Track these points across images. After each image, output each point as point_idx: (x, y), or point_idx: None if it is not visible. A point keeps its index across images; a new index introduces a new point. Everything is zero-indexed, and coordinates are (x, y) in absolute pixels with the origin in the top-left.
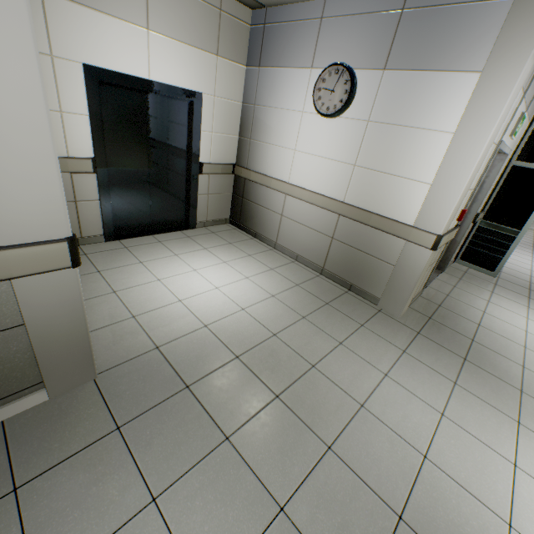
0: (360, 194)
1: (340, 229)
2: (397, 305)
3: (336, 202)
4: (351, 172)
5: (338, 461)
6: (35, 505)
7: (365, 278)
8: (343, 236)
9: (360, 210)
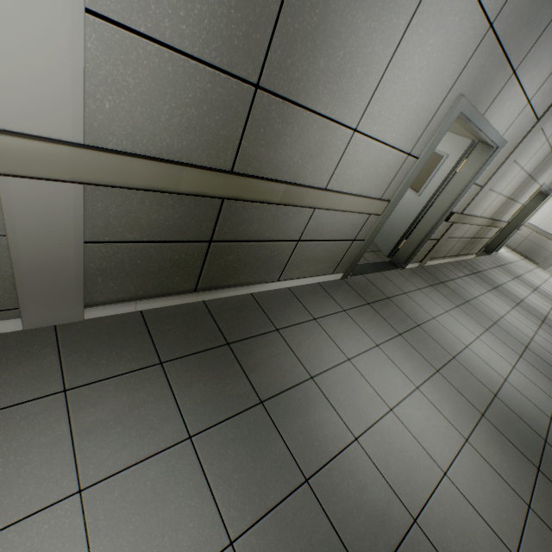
0: (546, 226)
1: (530, 236)
2: (546, 266)
3: (534, 227)
4: (545, 218)
5: (548, 282)
6: (510, 267)
7: (535, 255)
8: (531, 239)
9: (544, 232)
